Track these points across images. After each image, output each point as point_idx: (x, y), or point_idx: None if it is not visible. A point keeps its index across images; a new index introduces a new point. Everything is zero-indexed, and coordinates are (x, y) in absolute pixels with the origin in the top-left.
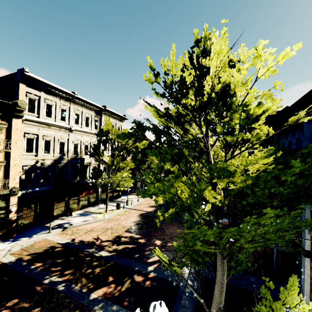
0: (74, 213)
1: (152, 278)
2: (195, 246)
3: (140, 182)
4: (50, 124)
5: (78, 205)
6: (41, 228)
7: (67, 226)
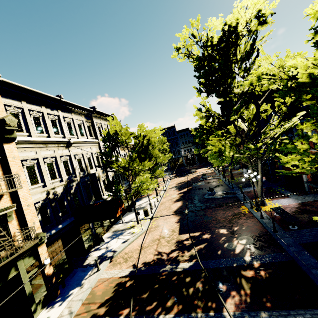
0: (104, 238)
1: (261, 267)
2: None
3: None
4: (46, 141)
5: (103, 228)
6: (83, 270)
7: (112, 255)
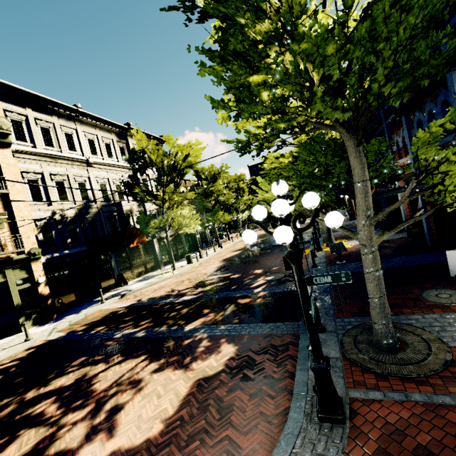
0: (130, 282)
1: (263, 296)
2: (313, 105)
3: (208, 54)
4: (55, 155)
5: (132, 271)
6: (90, 304)
7: (125, 293)
